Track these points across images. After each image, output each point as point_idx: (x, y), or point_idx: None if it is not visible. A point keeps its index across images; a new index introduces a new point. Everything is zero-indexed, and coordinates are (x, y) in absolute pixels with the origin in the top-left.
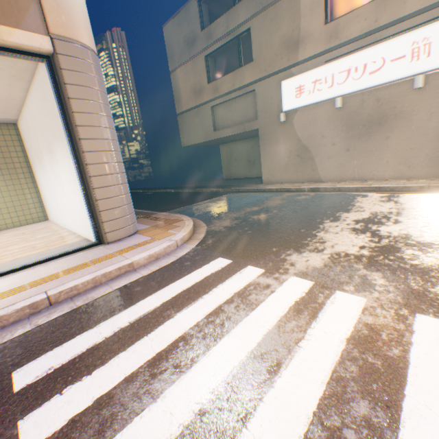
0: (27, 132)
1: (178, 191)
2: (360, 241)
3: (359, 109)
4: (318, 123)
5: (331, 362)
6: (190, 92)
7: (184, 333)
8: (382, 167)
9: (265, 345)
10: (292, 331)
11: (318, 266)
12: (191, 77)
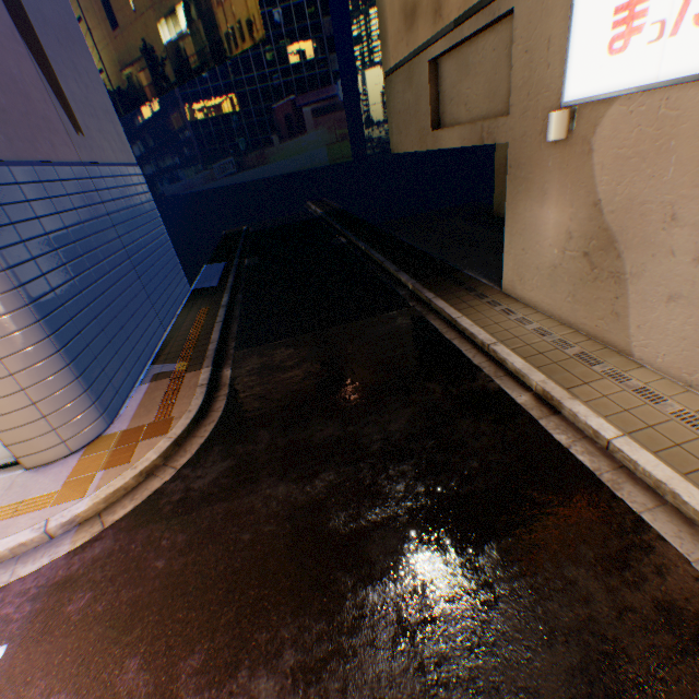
0: None
1: (368, 253)
2: None
3: None
4: (671, 162)
5: None
6: (398, 17)
7: None
8: None
9: None
10: None
11: None
12: None
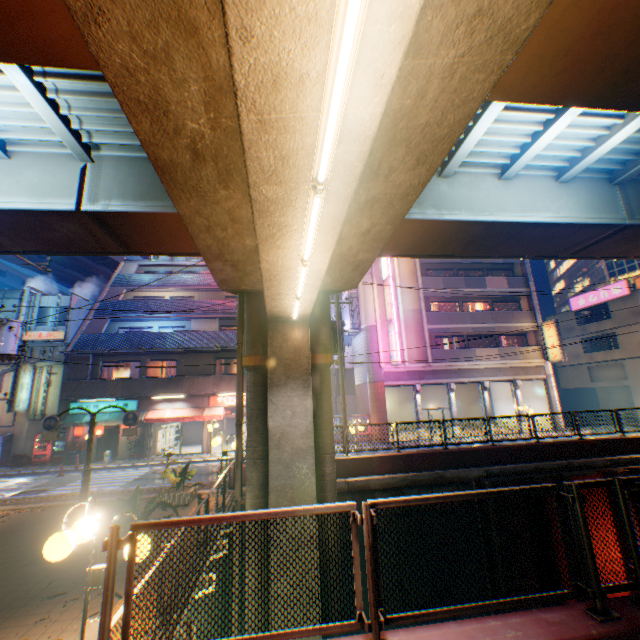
0: (497, 386)
1: None
2: None
3: None
4: None
5: None
6: (567, 355)
7: None
8: None
9: None
10: None
11: None
12: (568, 347)
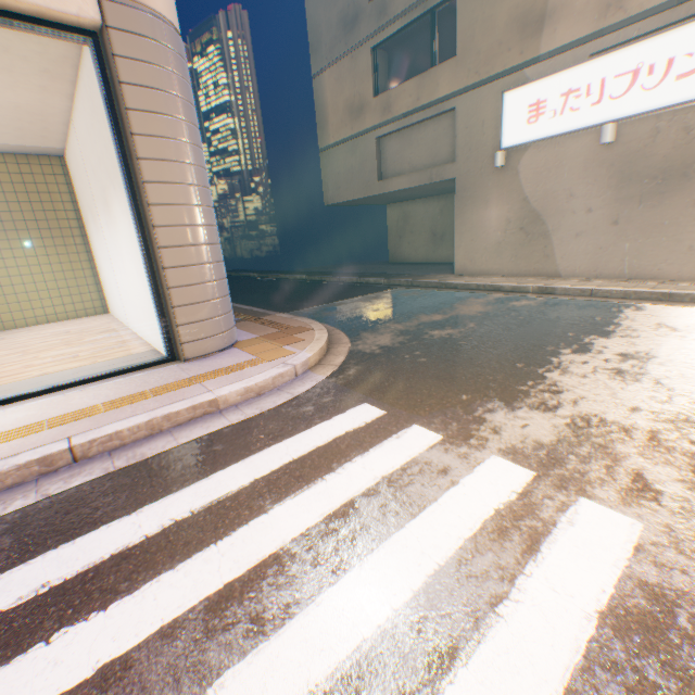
0: (77, 170)
1: (313, 278)
2: (631, 397)
3: (648, 146)
4: (565, 170)
5: (564, 666)
6: (343, 112)
7: (281, 548)
8: (679, 256)
9: (429, 600)
10: (485, 577)
11: (546, 440)
12: (347, 85)
